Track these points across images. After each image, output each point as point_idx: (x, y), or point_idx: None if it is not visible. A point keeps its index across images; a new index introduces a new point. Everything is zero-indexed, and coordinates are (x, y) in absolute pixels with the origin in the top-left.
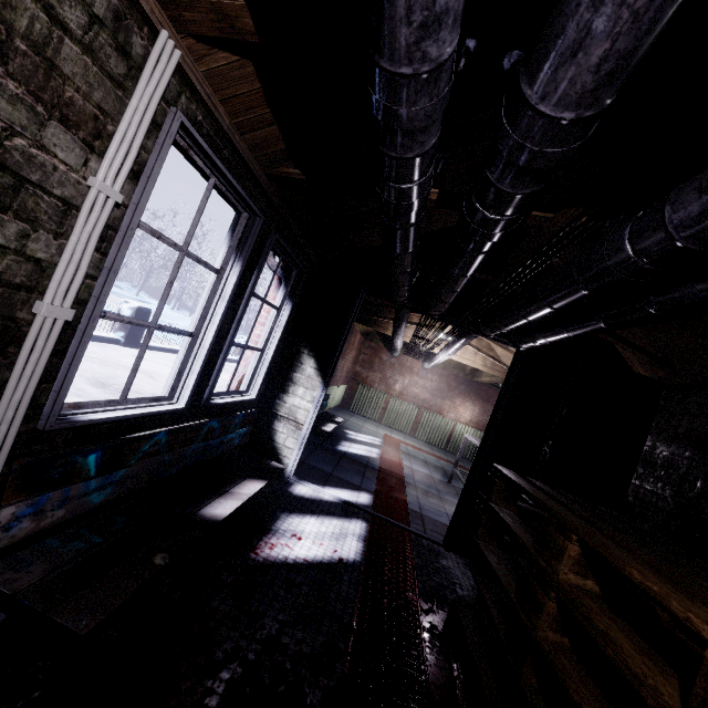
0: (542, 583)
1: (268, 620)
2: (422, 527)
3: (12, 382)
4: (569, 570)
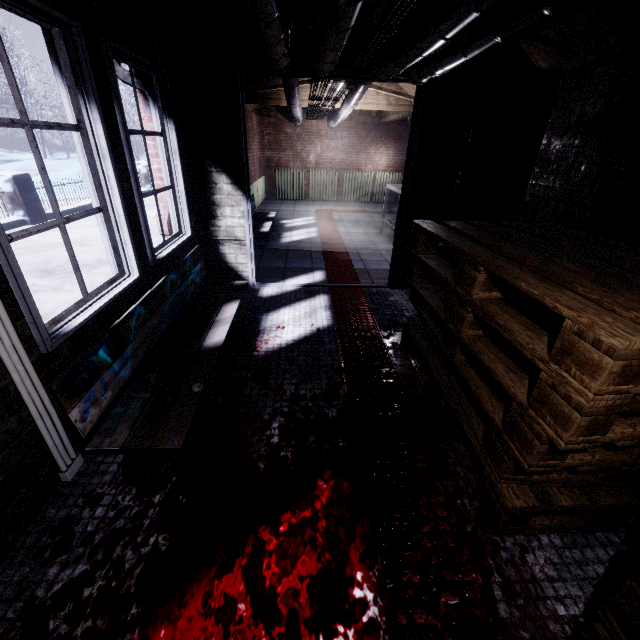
0: (462, 304)
1: (286, 386)
2: (369, 279)
3: None
4: (479, 291)
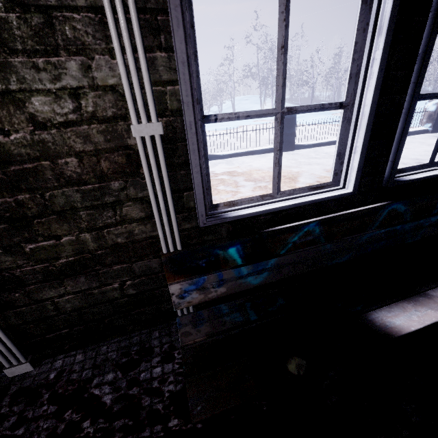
0: None
1: None
2: None
3: (151, 196)
4: None
